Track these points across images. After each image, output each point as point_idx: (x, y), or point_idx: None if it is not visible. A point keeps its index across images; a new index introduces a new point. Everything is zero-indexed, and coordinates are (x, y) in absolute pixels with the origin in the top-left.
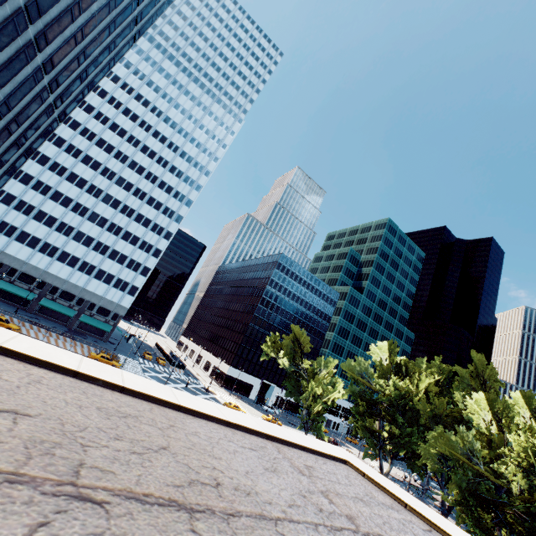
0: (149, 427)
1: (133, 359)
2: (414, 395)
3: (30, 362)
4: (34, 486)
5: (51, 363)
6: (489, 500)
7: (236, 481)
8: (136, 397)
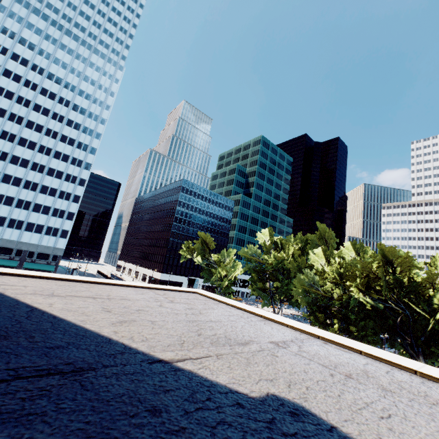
0: (80, 287)
1: None
2: (286, 260)
3: (17, 276)
4: (41, 294)
5: (27, 275)
6: (323, 306)
7: (118, 295)
8: (73, 282)
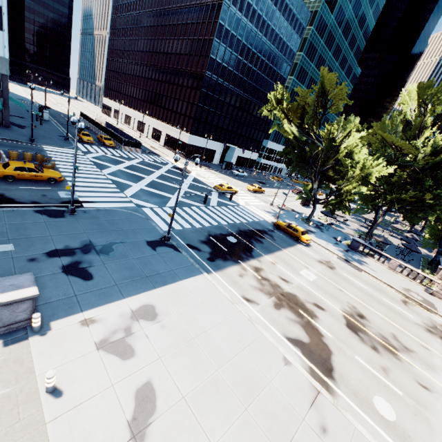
0: None
1: (70, 149)
2: None
3: None
4: None
5: None
6: None
7: None
8: None
